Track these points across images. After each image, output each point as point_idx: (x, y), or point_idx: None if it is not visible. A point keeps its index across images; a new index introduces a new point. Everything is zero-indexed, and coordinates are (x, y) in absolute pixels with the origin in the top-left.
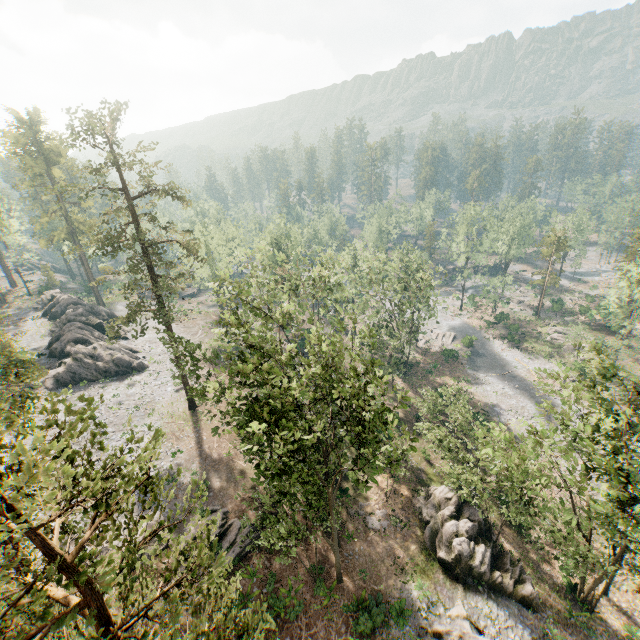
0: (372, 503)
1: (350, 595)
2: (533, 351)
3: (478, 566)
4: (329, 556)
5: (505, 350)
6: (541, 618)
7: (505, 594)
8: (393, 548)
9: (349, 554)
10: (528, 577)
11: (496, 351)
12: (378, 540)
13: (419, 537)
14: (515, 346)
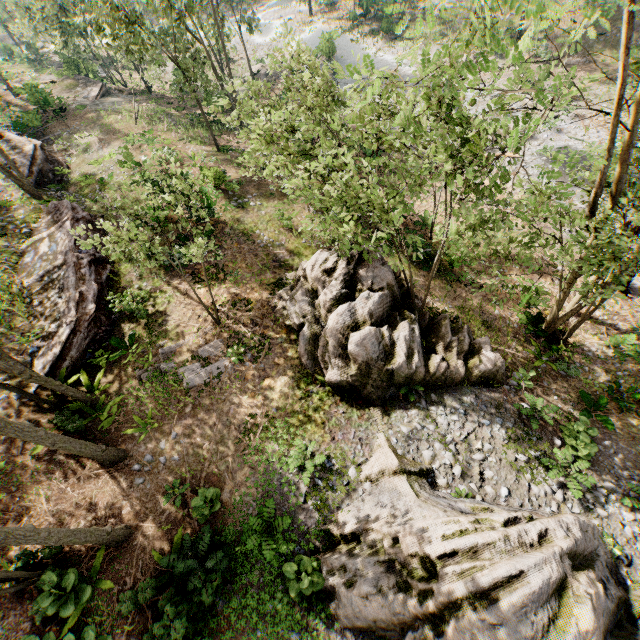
0: (190, 339)
1: (148, 556)
2: (419, 38)
3: (403, 365)
4: (94, 492)
5: (382, 48)
6: (510, 390)
7: (453, 384)
8: (240, 405)
9: (144, 463)
10: (483, 340)
11: (370, 53)
12: (208, 403)
13: (290, 360)
14: (394, 39)
